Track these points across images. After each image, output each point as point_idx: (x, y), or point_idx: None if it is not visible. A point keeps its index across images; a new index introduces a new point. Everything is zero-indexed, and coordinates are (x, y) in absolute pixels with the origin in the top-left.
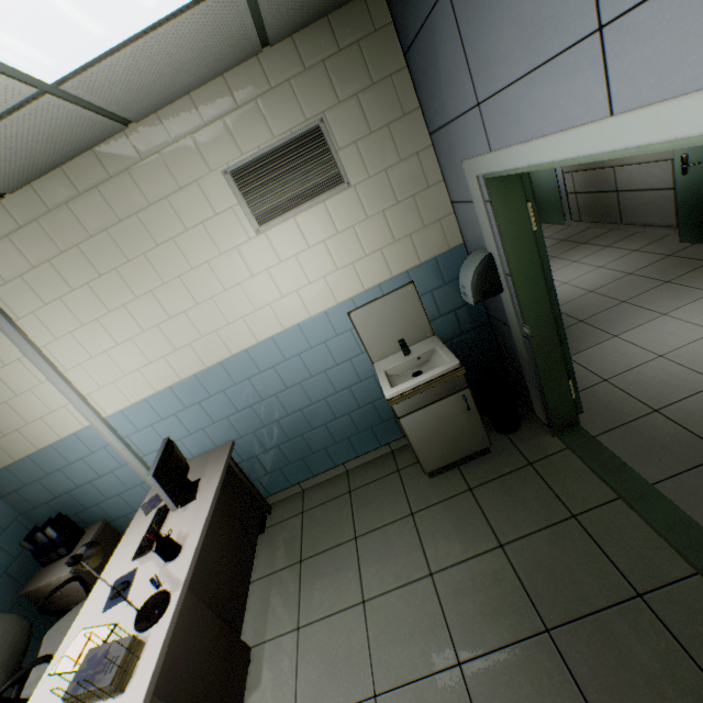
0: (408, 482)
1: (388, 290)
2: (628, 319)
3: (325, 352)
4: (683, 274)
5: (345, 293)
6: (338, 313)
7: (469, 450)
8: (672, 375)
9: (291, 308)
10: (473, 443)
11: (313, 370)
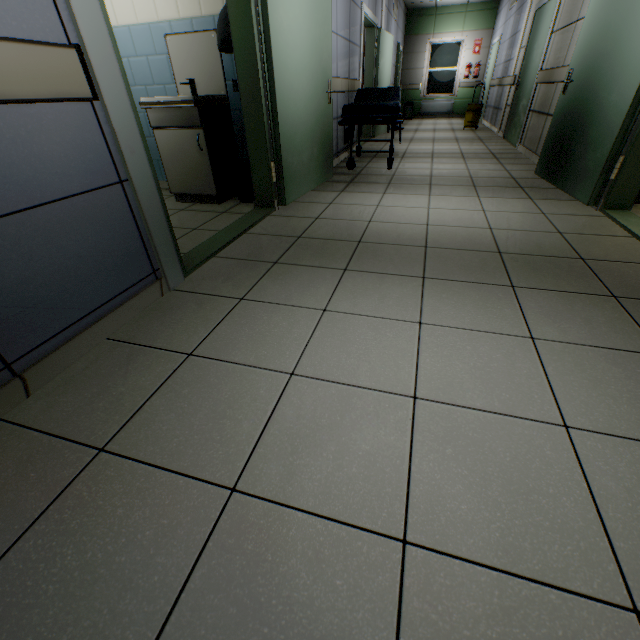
0: (166, 200)
1: (198, 29)
2: (410, 190)
3: (147, 66)
4: (492, 186)
5: (165, 14)
6: (159, 32)
7: (202, 191)
8: (361, 212)
9: (125, 6)
10: (205, 185)
11: (138, 80)
